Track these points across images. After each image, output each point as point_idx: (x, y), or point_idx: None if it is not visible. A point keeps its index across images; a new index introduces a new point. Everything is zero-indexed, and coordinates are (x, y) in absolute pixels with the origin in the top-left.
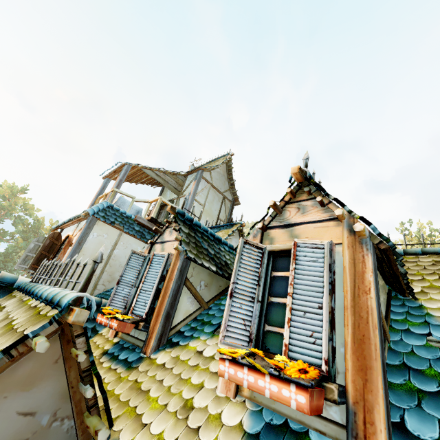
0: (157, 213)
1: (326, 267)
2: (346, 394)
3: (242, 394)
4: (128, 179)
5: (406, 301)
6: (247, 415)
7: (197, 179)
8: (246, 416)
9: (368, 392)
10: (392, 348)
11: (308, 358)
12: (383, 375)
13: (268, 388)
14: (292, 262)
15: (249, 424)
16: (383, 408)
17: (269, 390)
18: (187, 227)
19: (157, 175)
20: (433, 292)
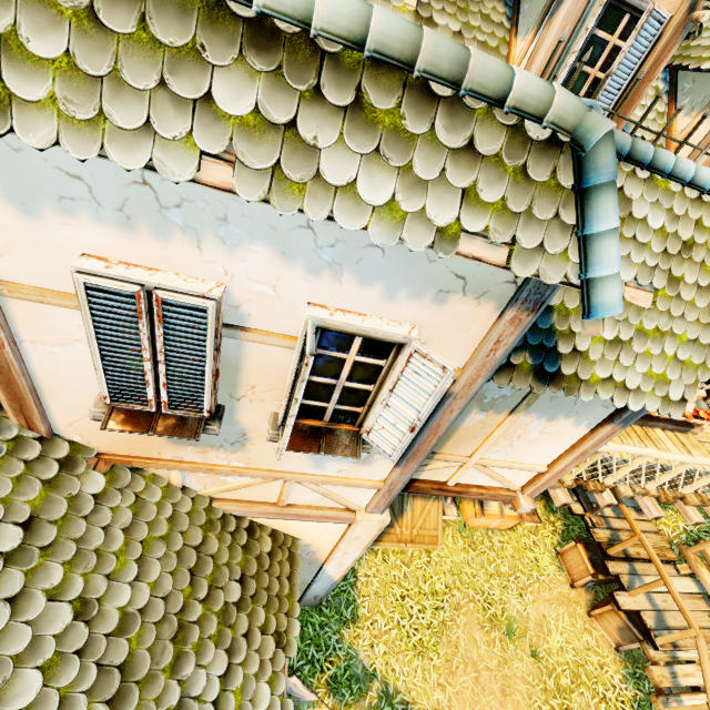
0: None
1: None
2: None
3: None
4: None
5: None
6: None
7: None
8: None
9: None
10: None
11: None
12: None
13: None
14: None
15: None
16: None
17: None
18: None
19: None
20: None
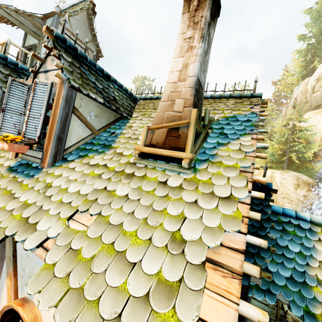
0: (24, 57)
1: (47, 95)
2: (43, 148)
3: (19, 157)
4: None
5: (126, 120)
6: (15, 162)
7: (54, 24)
8: (14, 162)
9: (48, 146)
10: (95, 137)
11: (32, 137)
12: (58, 141)
13: (0, 145)
14: (32, 92)
15: (13, 164)
16: (50, 150)
17: (1, 146)
18: (8, 69)
19: (8, 14)
20: (140, 116)
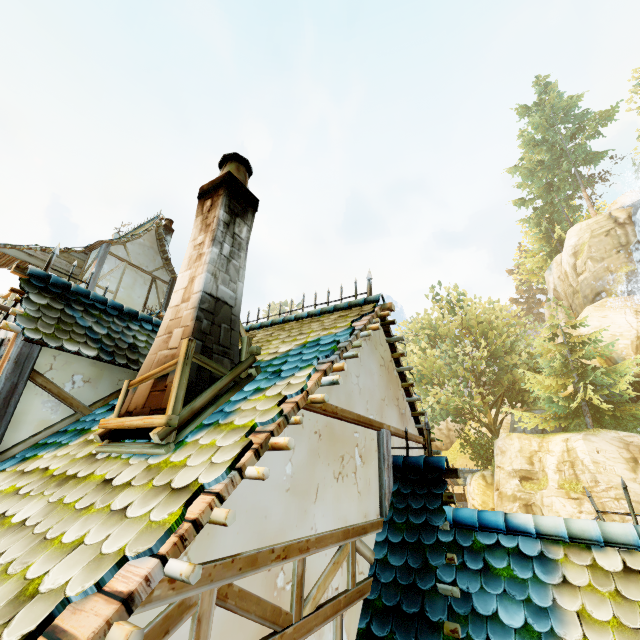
0: None
1: None
2: None
3: None
4: None
5: None
6: None
7: (99, 256)
8: None
9: None
10: (80, 419)
11: None
12: None
13: None
14: None
15: None
16: None
17: None
18: None
19: (31, 256)
20: None
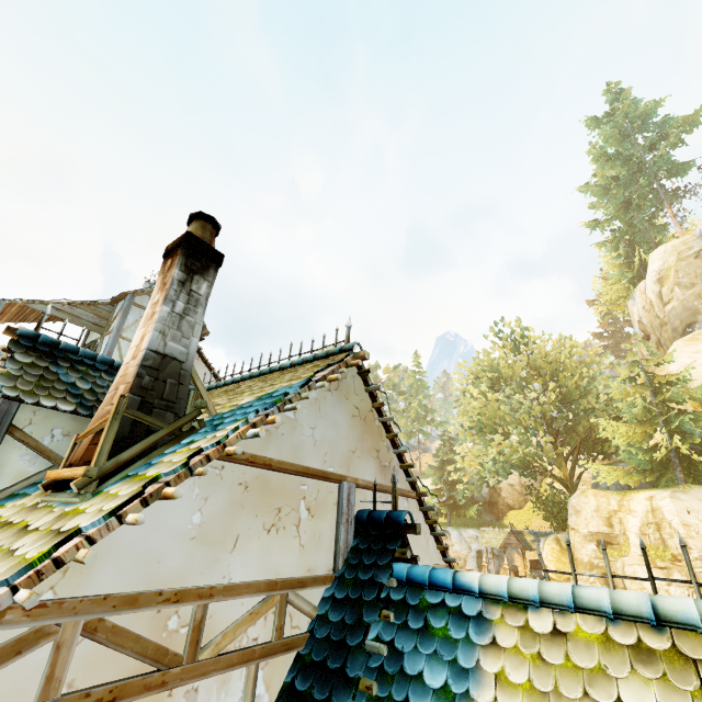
0: None
1: None
2: None
3: None
4: (19, 318)
5: None
6: None
7: (124, 308)
8: None
9: None
10: None
11: None
12: None
13: None
14: None
15: None
16: None
17: None
18: None
19: (58, 310)
20: None
